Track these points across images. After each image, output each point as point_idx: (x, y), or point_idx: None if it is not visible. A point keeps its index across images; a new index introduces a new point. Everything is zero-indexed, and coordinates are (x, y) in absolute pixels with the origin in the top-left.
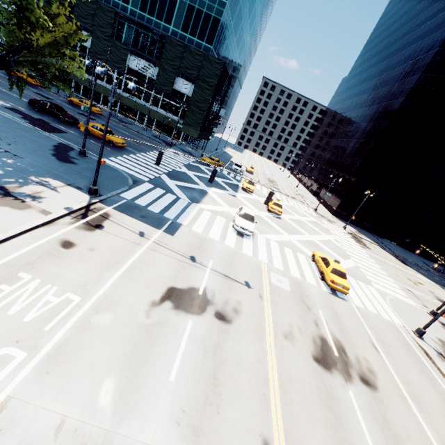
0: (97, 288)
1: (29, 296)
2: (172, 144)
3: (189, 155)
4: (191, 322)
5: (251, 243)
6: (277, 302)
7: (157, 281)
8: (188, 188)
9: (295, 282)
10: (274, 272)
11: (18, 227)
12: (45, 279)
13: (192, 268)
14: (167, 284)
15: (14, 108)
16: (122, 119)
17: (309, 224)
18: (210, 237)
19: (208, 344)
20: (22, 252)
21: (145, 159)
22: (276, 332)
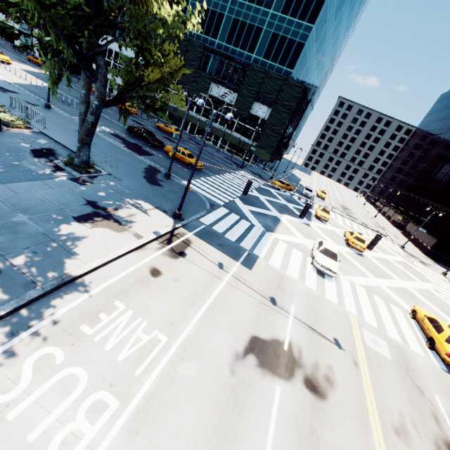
0: (182, 327)
1: (123, 329)
2: (242, 166)
3: (259, 177)
4: (279, 388)
5: (334, 285)
6: (377, 375)
7: (239, 326)
8: (260, 214)
9: (395, 347)
10: (367, 329)
11: (116, 250)
12: (136, 310)
13: (273, 312)
14: (249, 332)
15: (116, 134)
16: (198, 142)
17: (398, 265)
18: (288, 274)
19: (301, 426)
20: (118, 278)
21: (219, 182)
22: (383, 423)
